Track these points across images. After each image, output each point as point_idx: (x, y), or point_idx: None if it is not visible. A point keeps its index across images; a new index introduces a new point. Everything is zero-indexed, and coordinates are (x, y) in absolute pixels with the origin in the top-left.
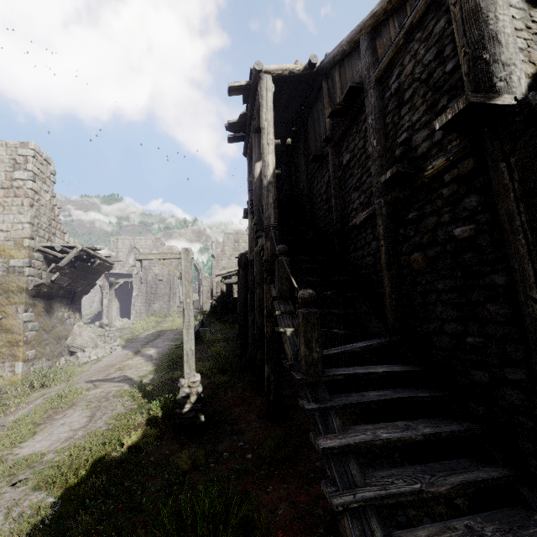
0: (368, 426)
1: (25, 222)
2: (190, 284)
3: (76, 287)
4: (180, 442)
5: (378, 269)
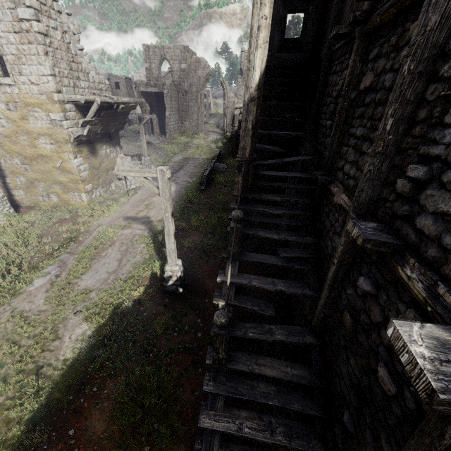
0: (242, 413)
1: (47, 75)
2: (168, 201)
3: (110, 128)
4: (164, 304)
5: (330, 267)
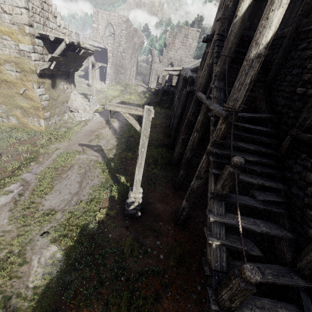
0: None
1: (21, 7)
2: (147, 138)
3: (69, 68)
4: (126, 226)
5: None
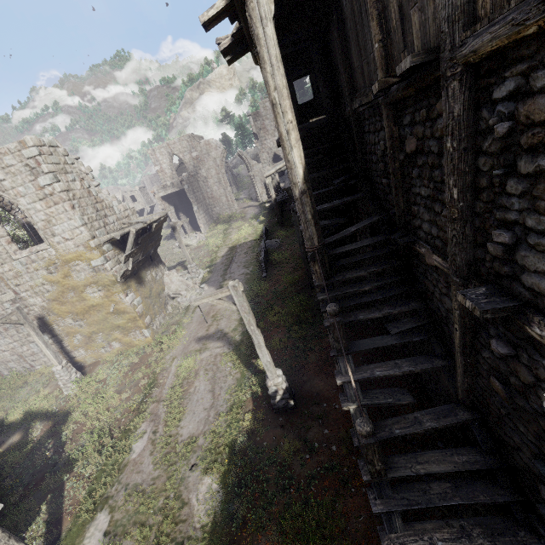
0: (426, 525)
1: (79, 226)
2: (249, 314)
3: (149, 250)
4: (281, 425)
5: (452, 331)
